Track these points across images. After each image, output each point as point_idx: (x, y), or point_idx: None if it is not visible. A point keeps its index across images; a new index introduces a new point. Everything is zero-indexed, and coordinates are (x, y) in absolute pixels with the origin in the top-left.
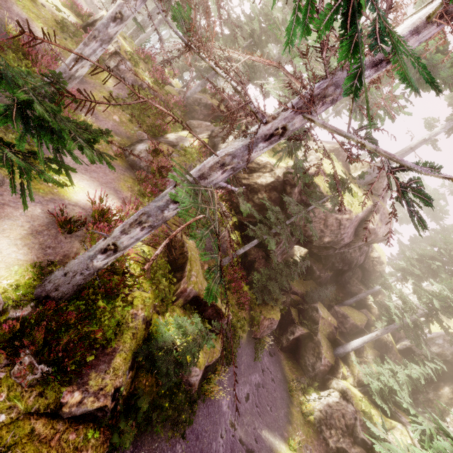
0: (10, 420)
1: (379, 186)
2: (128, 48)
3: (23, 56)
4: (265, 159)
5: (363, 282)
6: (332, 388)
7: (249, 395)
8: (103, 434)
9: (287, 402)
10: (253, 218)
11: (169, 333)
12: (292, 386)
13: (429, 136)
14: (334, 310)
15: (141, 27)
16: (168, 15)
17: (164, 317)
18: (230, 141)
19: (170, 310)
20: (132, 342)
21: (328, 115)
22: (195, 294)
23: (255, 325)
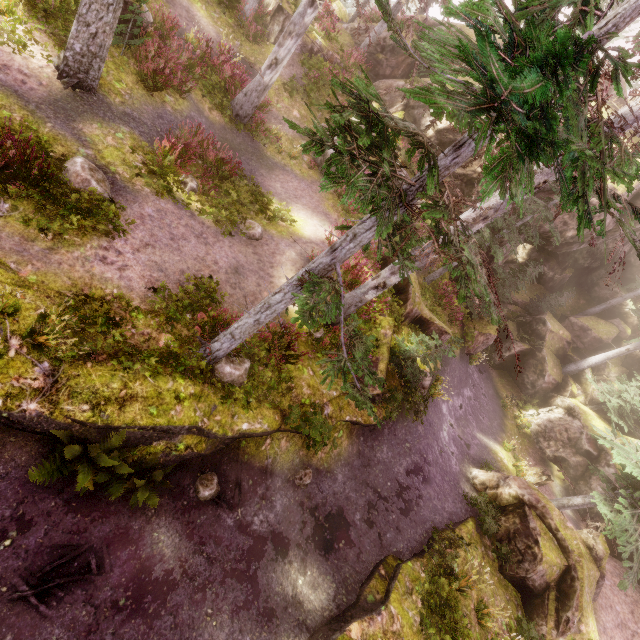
0: (338, 395)
1: None
2: None
3: (210, 72)
4: None
5: (622, 282)
6: (555, 405)
7: (462, 405)
8: (378, 410)
9: (500, 415)
10: None
11: (411, 347)
12: (506, 402)
13: None
14: (569, 322)
15: None
16: None
17: (398, 335)
18: None
19: (400, 329)
20: (387, 354)
21: None
22: (419, 314)
23: (468, 341)
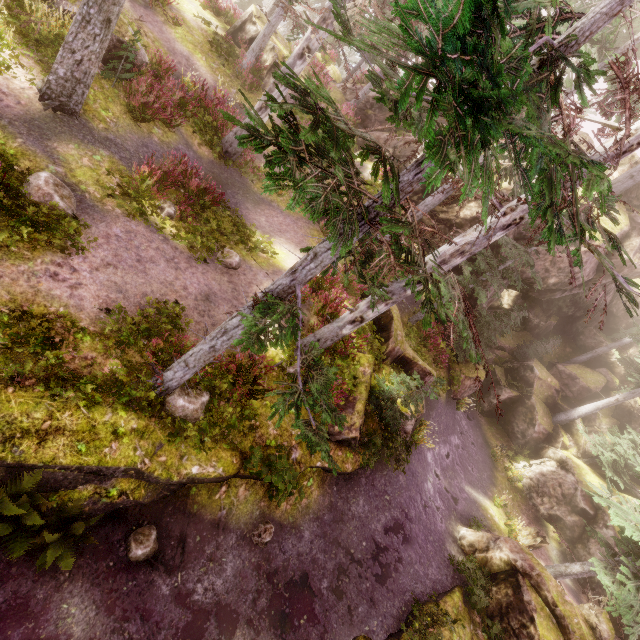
0: None
1: None
2: (284, 51)
3: (203, 112)
4: None
5: (606, 331)
6: (547, 457)
7: (449, 454)
8: (355, 456)
9: (489, 466)
10: None
11: (392, 387)
12: (496, 451)
13: None
14: (556, 369)
15: (324, 49)
16: None
17: (379, 374)
18: None
19: (381, 368)
20: (365, 393)
21: None
22: (401, 353)
23: (454, 385)
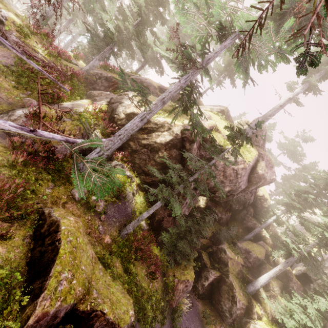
0: None
1: (259, 138)
2: (18, 22)
3: None
4: (162, 119)
5: (255, 216)
6: None
7: None
8: None
9: None
10: (156, 177)
11: None
12: None
13: (292, 95)
14: (238, 247)
15: None
16: (75, 15)
17: None
18: (127, 105)
19: None
20: None
21: (212, 84)
22: (70, 308)
23: (169, 292)
